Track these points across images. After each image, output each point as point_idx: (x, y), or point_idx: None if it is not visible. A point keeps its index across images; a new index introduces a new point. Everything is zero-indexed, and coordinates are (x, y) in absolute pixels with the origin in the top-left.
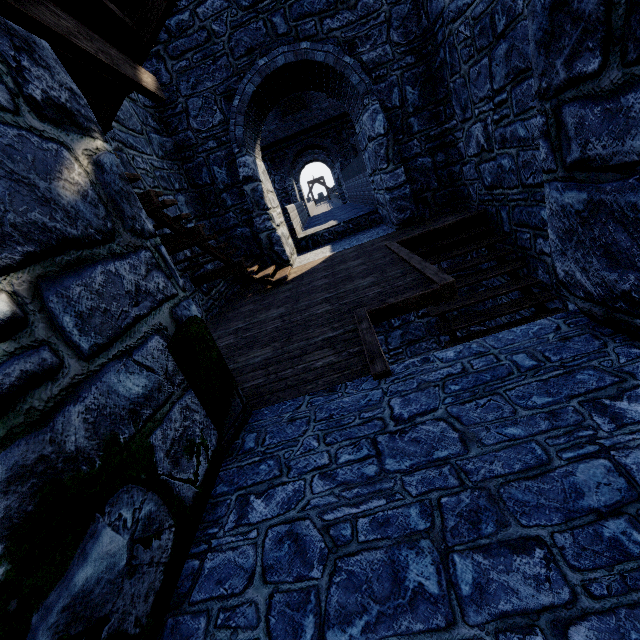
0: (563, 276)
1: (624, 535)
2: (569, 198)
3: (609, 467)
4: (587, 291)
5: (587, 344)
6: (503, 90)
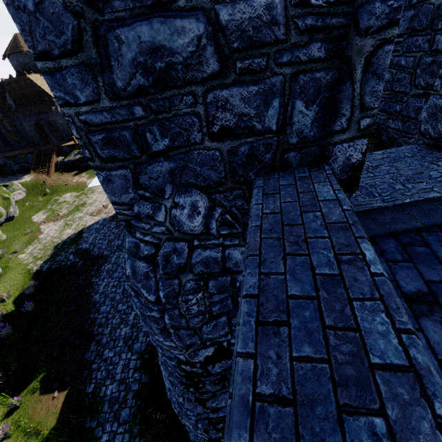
0: (423, 130)
1: (441, 180)
2: (439, 102)
3: (437, 172)
4: (431, 136)
5: (427, 152)
6: (402, 36)
